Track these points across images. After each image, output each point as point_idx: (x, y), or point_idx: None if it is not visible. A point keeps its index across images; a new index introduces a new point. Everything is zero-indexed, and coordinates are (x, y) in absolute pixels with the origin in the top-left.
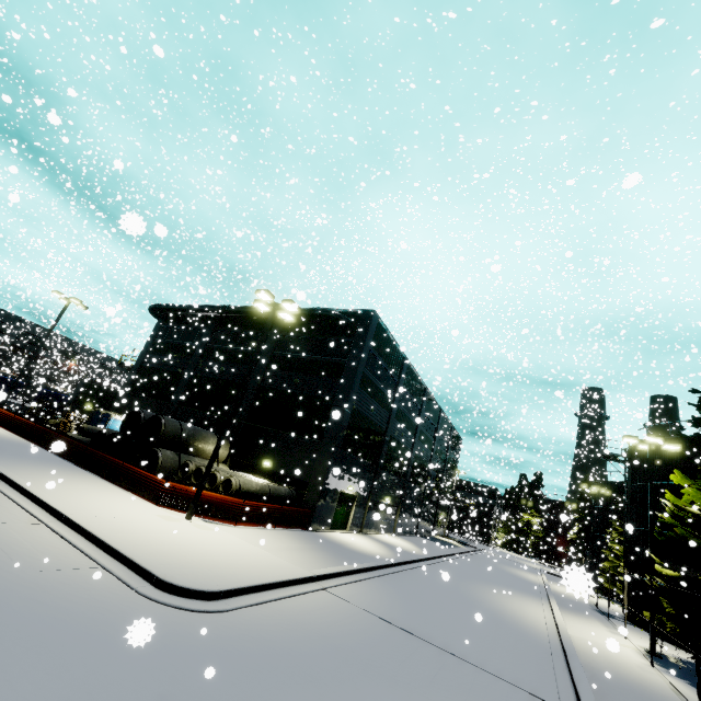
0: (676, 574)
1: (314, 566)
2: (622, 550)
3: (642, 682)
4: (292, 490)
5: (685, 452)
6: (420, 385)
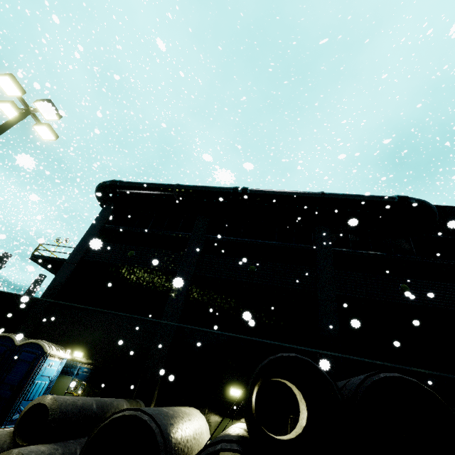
0: None
1: None
2: None
3: None
4: None
5: None
6: None
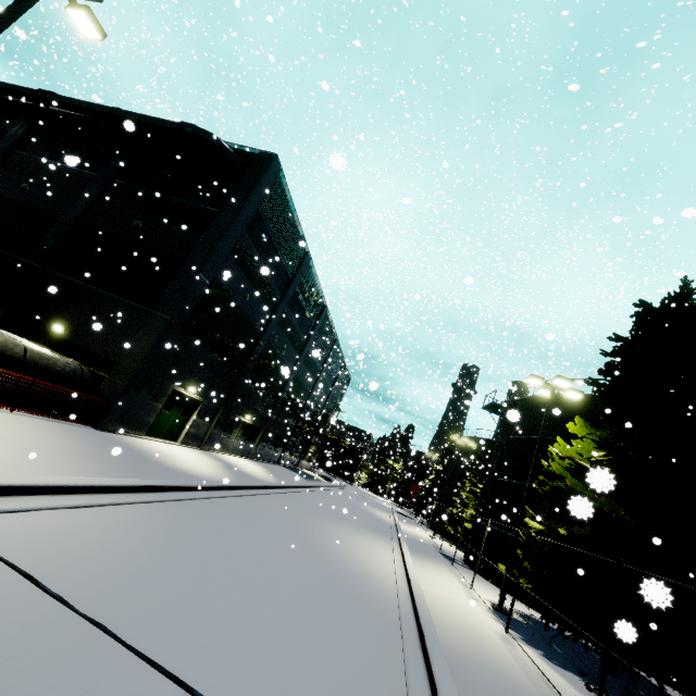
0: (542, 527)
1: (32, 474)
2: (472, 499)
3: (508, 670)
4: (86, 369)
5: (568, 410)
6: (319, 298)
